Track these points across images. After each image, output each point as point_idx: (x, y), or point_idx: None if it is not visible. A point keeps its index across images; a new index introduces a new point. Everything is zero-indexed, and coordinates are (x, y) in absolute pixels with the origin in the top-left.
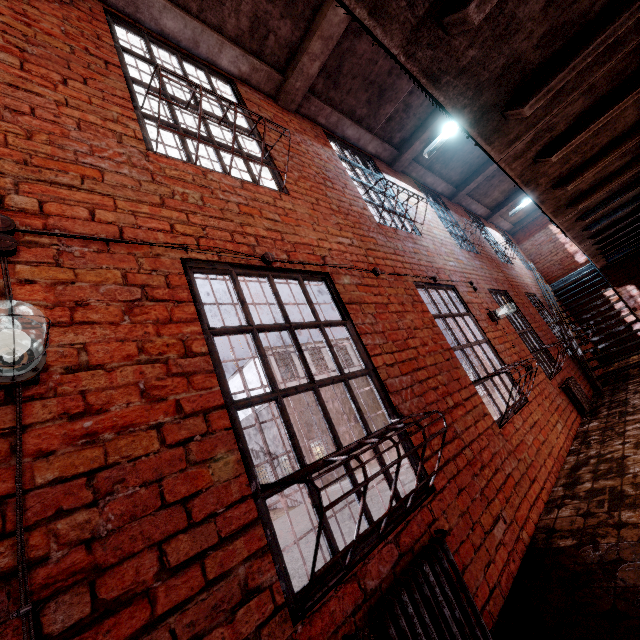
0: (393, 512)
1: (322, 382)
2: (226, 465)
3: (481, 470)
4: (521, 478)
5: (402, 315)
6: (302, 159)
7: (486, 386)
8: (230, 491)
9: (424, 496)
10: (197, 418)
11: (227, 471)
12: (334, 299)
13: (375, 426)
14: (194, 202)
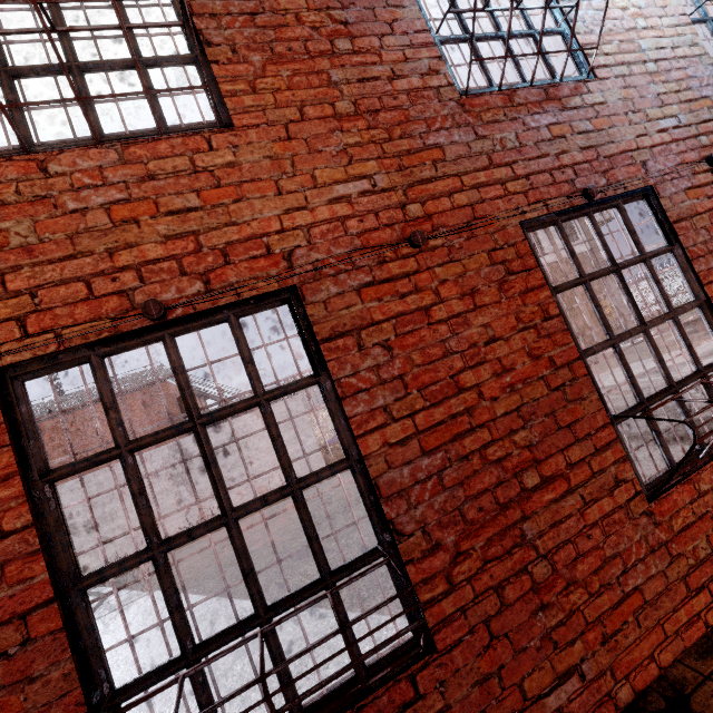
0: (340, 690)
1: (242, 511)
2: (51, 680)
3: (561, 595)
4: (665, 591)
5: (463, 320)
6: (281, 5)
7: (652, 416)
8: (54, 712)
9: (409, 660)
10: (10, 625)
11: (52, 688)
12: (302, 336)
13: (362, 538)
14: (19, 243)
